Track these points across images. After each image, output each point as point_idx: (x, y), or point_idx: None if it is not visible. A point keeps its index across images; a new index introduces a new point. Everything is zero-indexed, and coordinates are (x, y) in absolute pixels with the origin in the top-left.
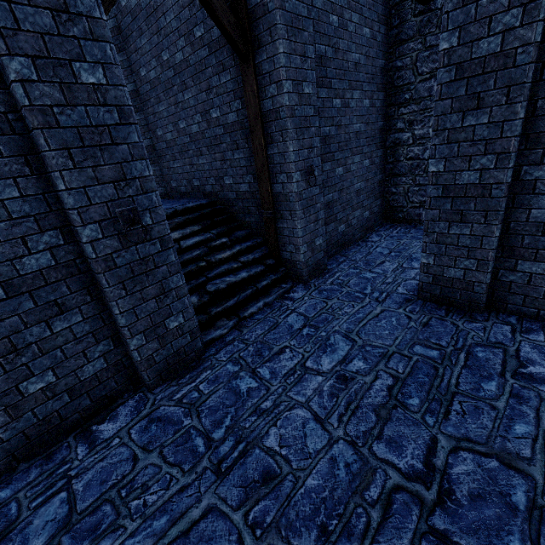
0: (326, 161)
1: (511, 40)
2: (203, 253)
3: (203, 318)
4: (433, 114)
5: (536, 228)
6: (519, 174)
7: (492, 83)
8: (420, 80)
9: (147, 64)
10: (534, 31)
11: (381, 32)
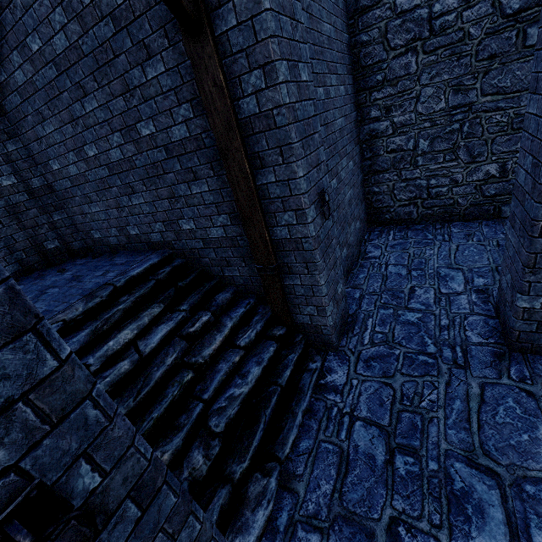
0: None
1: None
2: (182, 352)
3: (226, 496)
4: (414, 96)
5: None
6: None
7: None
8: (393, 56)
9: (5, 61)
10: None
11: None
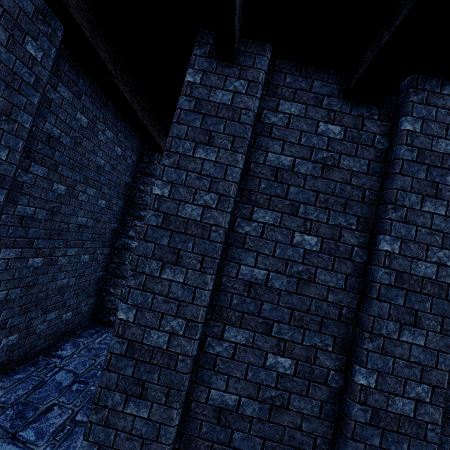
0: (13, 246)
1: (209, 216)
2: None
3: None
4: None
5: (213, 413)
6: (204, 344)
7: (191, 245)
8: None
9: None
10: (224, 218)
11: (133, 159)
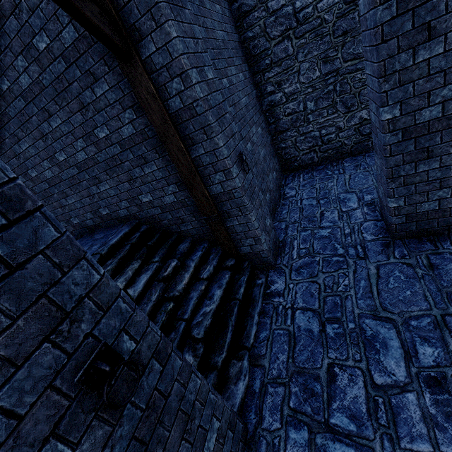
0: None
1: None
2: (161, 291)
3: (214, 378)
4: (295, 71)
5: None
6: None
7: (443, 7)
8: (274, 44)
9: None
10: None
11: (227, 8)
